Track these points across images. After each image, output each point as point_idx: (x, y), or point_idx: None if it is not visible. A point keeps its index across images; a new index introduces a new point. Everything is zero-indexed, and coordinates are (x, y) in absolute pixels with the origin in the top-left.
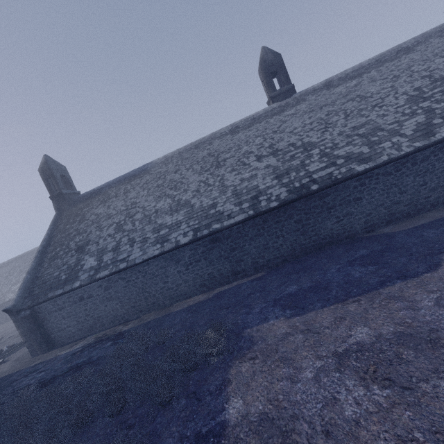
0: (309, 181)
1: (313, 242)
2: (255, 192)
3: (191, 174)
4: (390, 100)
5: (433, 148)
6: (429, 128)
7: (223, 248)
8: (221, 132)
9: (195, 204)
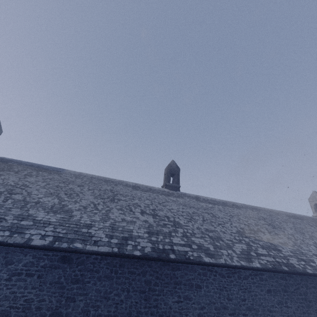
0: (170, 249)
1: (150, 314)
2: (128, 234)
3: (90, 194)
4: (228, 226)
5: (251, 271)
6: (249, 256)
7: (67, 274)
8: (127, 183)
9: (75, 216)
